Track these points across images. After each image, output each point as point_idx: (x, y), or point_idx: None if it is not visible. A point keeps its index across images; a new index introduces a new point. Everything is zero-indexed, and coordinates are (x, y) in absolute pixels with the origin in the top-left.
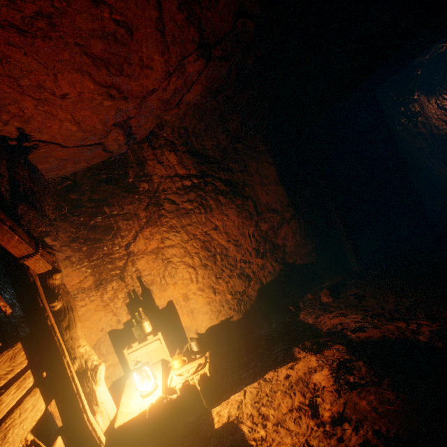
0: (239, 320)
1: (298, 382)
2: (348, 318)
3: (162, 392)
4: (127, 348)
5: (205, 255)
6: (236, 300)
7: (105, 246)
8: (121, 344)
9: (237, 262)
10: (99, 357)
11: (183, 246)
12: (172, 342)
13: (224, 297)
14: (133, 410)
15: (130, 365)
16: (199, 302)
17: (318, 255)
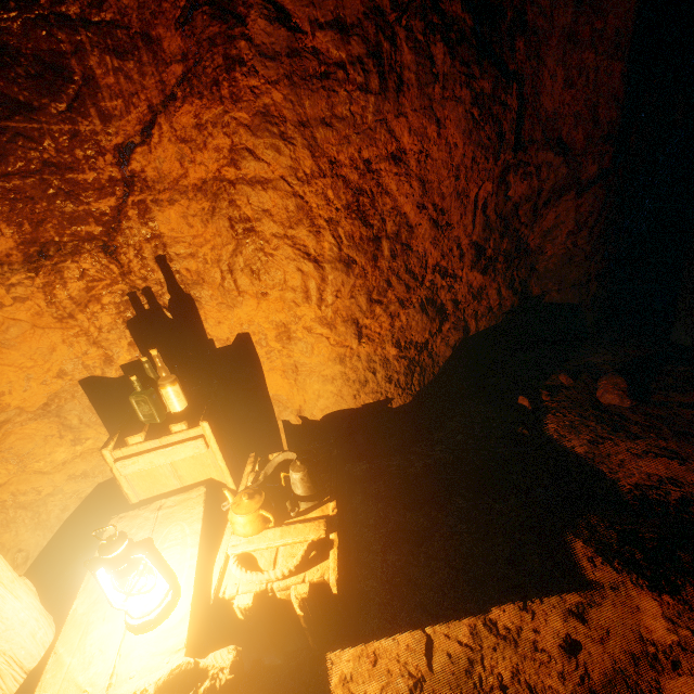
0: (403, 409)
1: (614, 685)
2: (693, 471)
3: (188, 629)
4: (115, 442)
5: (354, 233)
6: (405, 362)
7: (48, 135)
8: (118, 410)
9: (427, 271)
10: (60, 433)
11: (296, 190)
12: (242, 422)
13: (380, 350)
14: (90, 678)
15: (122, 484)
16: (317, 351)
17: (602, 290)
